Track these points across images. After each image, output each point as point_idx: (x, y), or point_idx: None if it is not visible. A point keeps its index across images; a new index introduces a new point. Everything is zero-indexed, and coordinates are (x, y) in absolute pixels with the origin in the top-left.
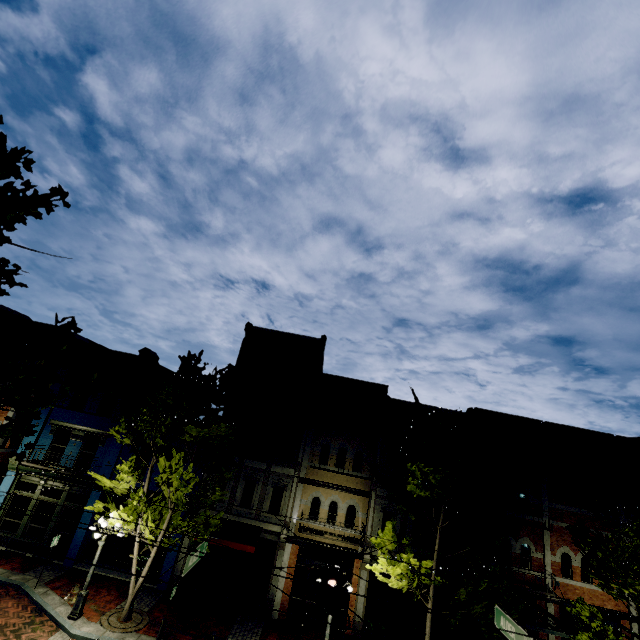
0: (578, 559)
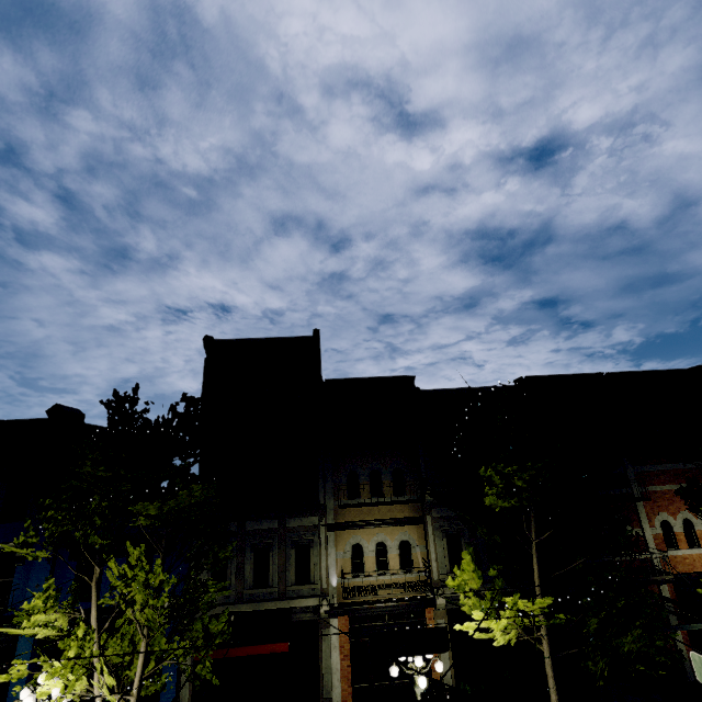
0: (679, 523)
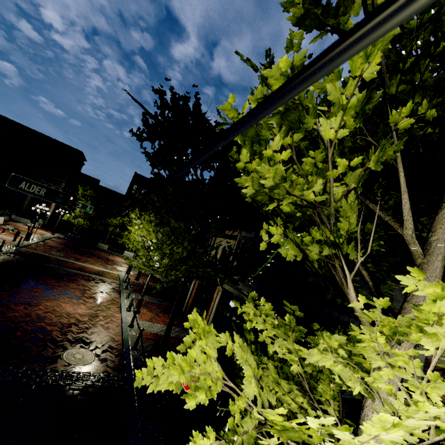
0: None
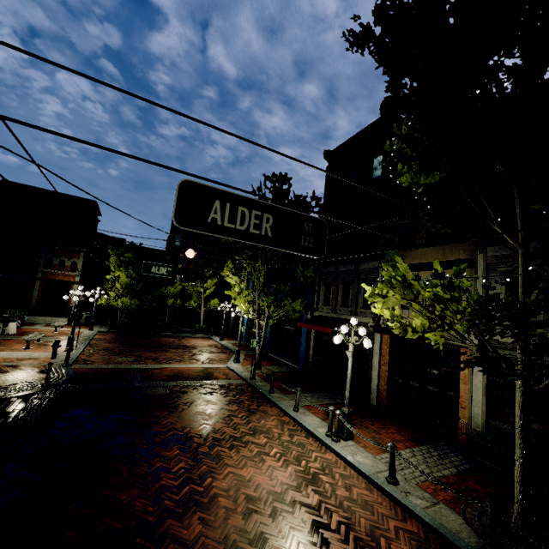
0: None
